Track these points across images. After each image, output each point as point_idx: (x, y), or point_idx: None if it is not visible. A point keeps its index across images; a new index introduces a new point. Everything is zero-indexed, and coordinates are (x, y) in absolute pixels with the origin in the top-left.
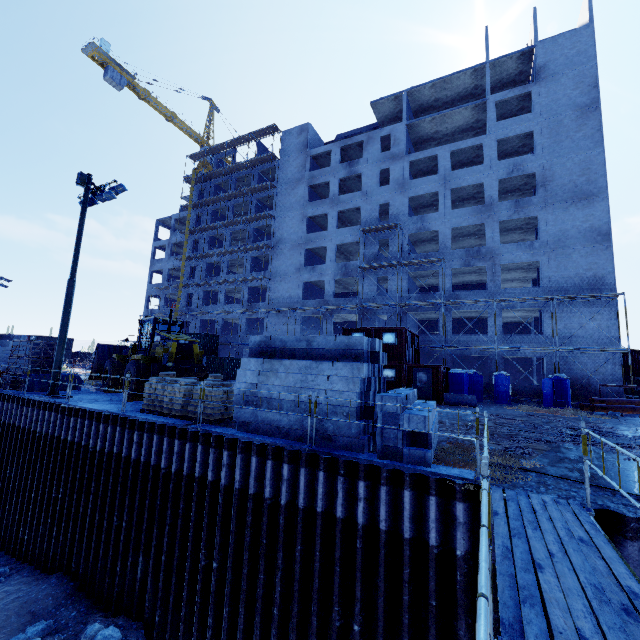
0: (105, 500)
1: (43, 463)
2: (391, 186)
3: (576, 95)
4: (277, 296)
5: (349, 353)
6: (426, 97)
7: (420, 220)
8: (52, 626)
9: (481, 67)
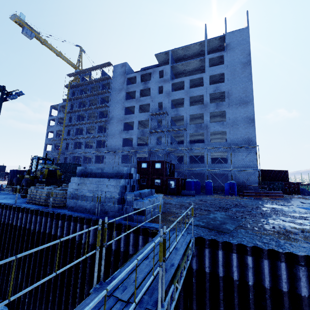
0: (5, 246)
1: None
2: (163, 94)
3: (241, 58)
4: (110, 145)
5: (118, 174)
6: (180, 54)
7: (176, 110)
8: None
9: (203, 42)
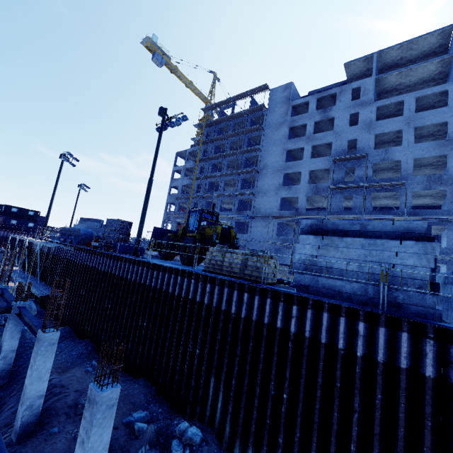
0: (180, 331)
1: (131, 300)
2: (359, 126)
3: None
4: (260, 207)
5: (409, 235)
6: (392, 57)
7: (384, 152)
8: (148, 416)
9: (448, 28)
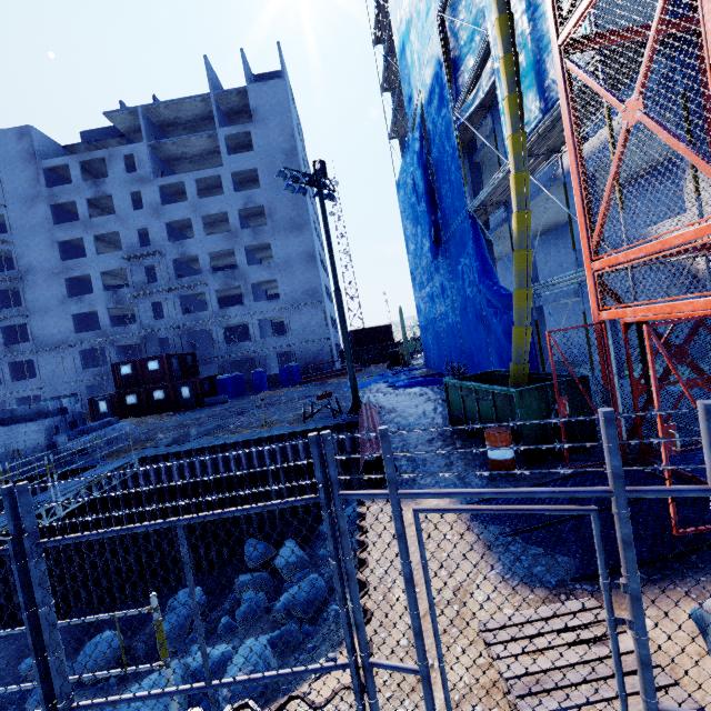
0: None
1: None
2: (146, 211)
3: (282, 141)
4: (43, 333)
5: (42, 414)
6: (165, 115)
7: (180, 246)
8: None
9: (208, 97)
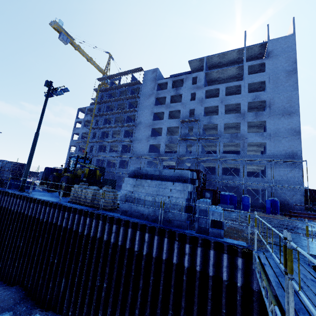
0: (46, 247)
1: (13, 226)
2: (196, 101)
3: (286, 66)
4: (136, 150)
5: (181, 178)
6: (215, 61)
7: (209, 118)
8: (12, 315)
9: (242, 49)
